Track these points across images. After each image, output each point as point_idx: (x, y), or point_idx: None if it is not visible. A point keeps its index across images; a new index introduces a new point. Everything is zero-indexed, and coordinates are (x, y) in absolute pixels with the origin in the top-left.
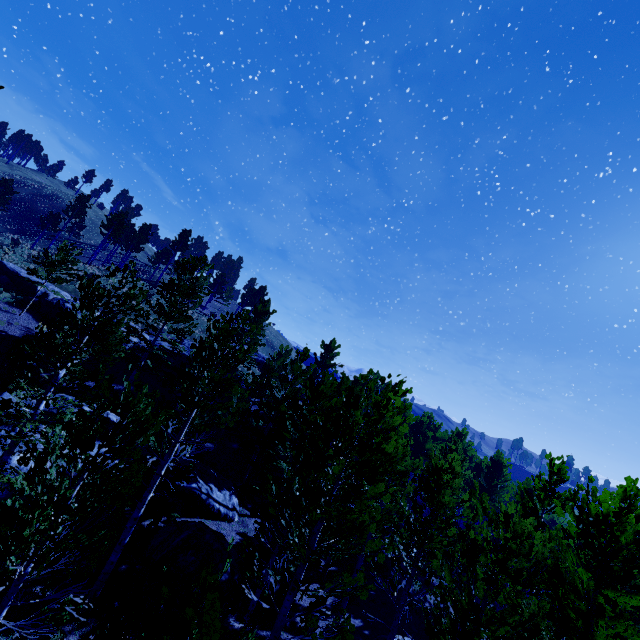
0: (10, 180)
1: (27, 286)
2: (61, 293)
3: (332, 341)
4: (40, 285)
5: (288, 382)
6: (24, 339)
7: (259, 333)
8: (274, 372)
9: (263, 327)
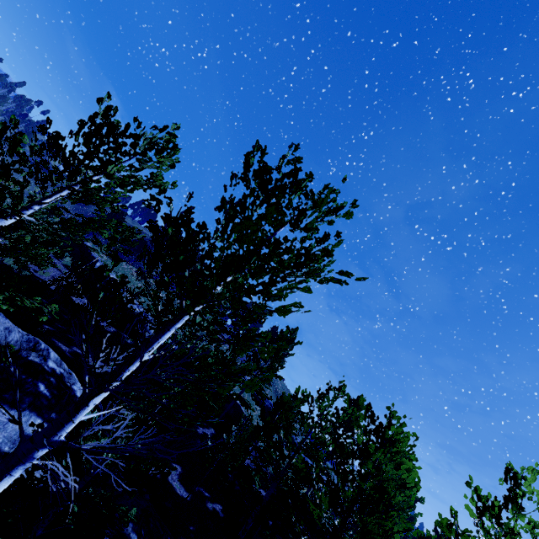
0: (126, 213)
1: (89, 260)
2: (113, 275)
3: (359, 397)
4: (96, 251)
5: (313, 422)
6: (50, 283)
7: (348, 218)
8: (288, 411)
9: (284, 356)
